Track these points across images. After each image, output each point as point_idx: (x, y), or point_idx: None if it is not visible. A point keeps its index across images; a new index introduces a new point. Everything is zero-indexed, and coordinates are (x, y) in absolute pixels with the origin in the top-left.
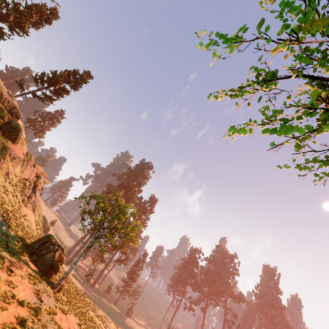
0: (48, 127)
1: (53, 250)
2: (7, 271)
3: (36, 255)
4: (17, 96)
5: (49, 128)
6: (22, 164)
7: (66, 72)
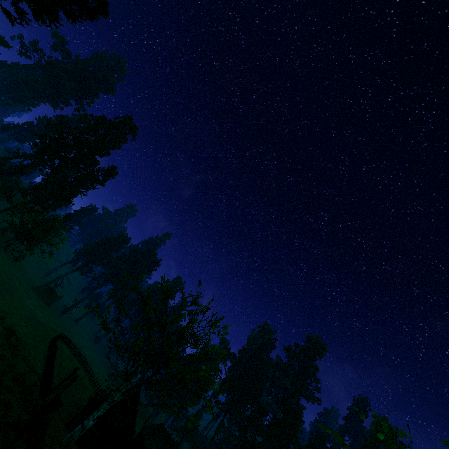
0: None
1: None
2: None
3: None
4: None
5: None
6: None
7: None
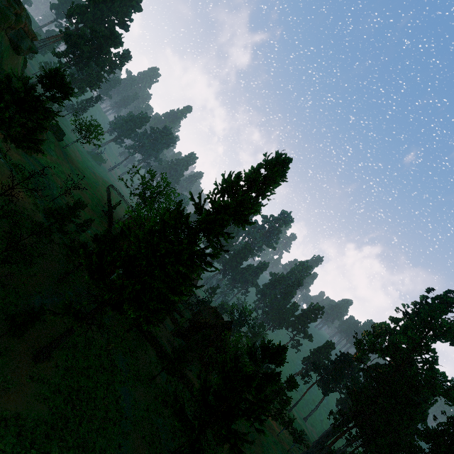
0: None
1: (62, 134)
2: (57, 148)
3: (56, 135)
4: None
5: None
6: None
7: None
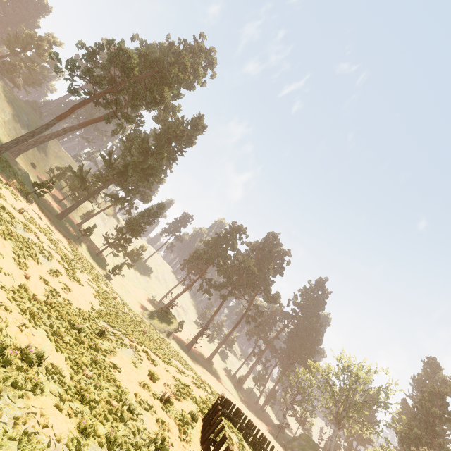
0: None
1: None
2: None
3: None
4: None
5: None
6: None
7: None
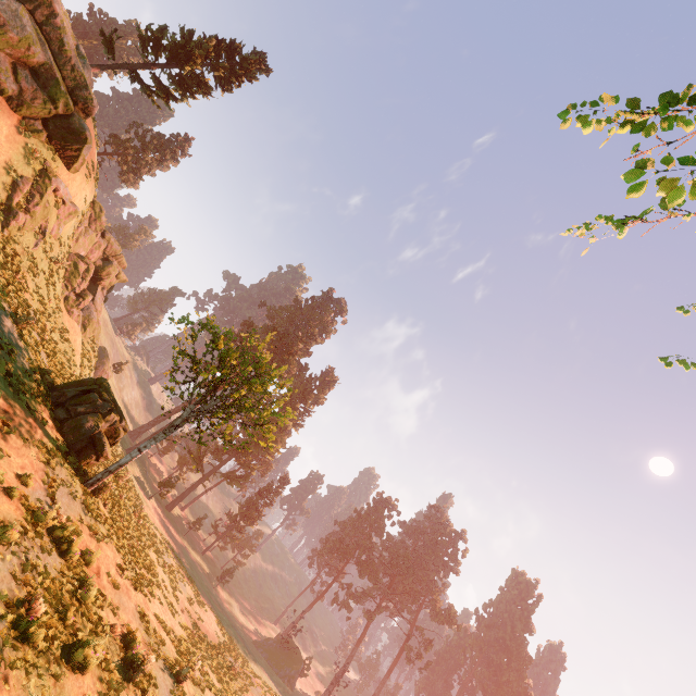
0: (150, 165)
1: (101, 411)
2: None
3: (65, 410)
4: (96, 67)
5: (152, 168)
6: (78, 221)
7: (214, 41)
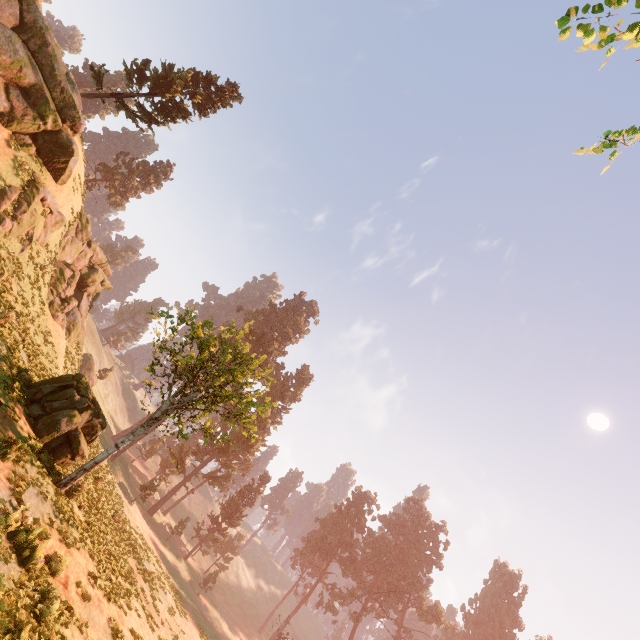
0: (136, 189)
1: (78, 407)
2: None
3: (40, 406)
4: (86, 95)
5: (137, 191)
6: (65, 231)
7: (192, 73)
